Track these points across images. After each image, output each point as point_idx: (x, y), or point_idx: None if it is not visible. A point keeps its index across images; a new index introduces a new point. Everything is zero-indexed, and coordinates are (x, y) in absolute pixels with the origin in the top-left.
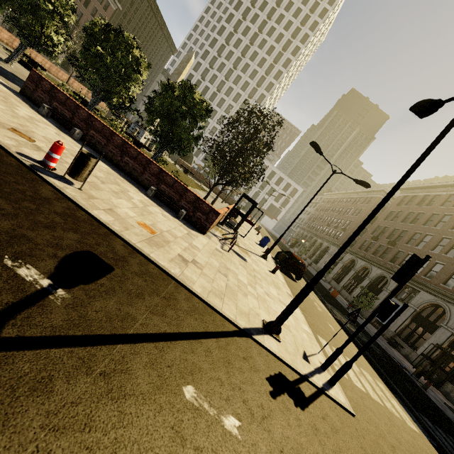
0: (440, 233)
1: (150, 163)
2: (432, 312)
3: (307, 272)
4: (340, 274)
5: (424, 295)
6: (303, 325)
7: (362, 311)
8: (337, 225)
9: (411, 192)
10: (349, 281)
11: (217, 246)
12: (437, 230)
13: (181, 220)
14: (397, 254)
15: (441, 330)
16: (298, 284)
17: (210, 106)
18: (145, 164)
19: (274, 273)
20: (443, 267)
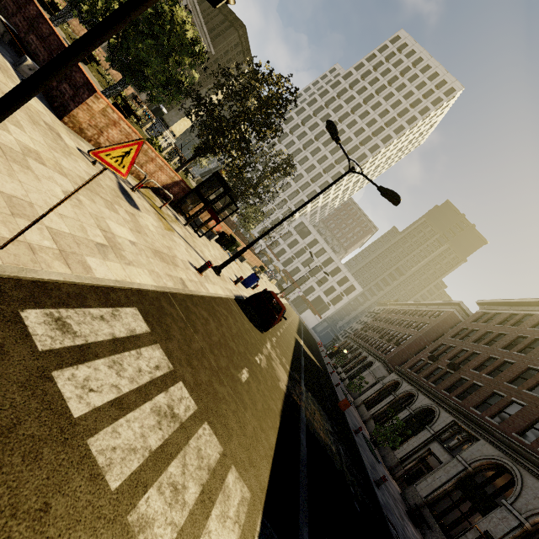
0: (524, 360)
1: (29, 3)
2: (492, 478)
3: (320, 370)
4: (374, 399)
5: (484, 446)
6: (96, 261)
7: (386, 455)
8: (391, 338)
9: (494, 309)
10: (383, 409)
11: (68, 138)
12: (521, 357)
13: (22, 75)
14: (458, 382)
15: (502, 511)
16: (260, 333)
17: (201, 41)
18: (23, 4)
19: (201, 272)
20: (522, 409)
